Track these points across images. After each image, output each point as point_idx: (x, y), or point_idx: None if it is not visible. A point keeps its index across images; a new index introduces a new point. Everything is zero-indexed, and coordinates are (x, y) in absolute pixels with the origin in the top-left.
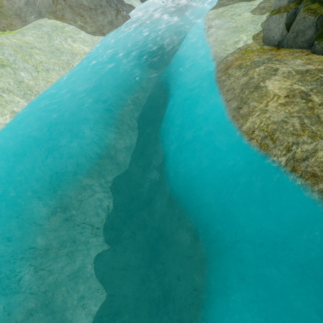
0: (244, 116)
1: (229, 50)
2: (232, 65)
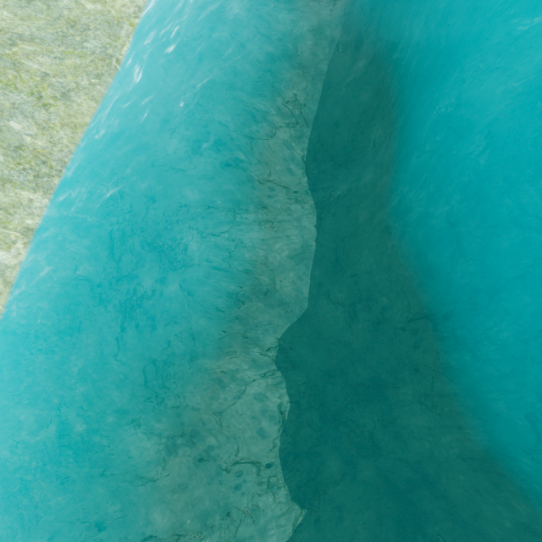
0: None
1: None
2: None
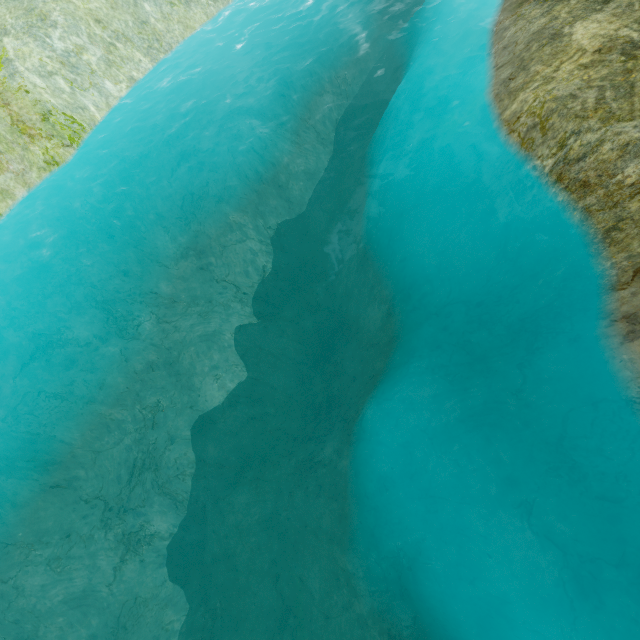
0: (513, 93)
1: None
2: None
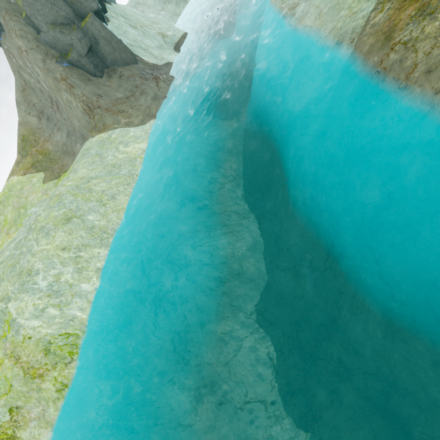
0: None
1: (362, 8)
2: (398, 24)
